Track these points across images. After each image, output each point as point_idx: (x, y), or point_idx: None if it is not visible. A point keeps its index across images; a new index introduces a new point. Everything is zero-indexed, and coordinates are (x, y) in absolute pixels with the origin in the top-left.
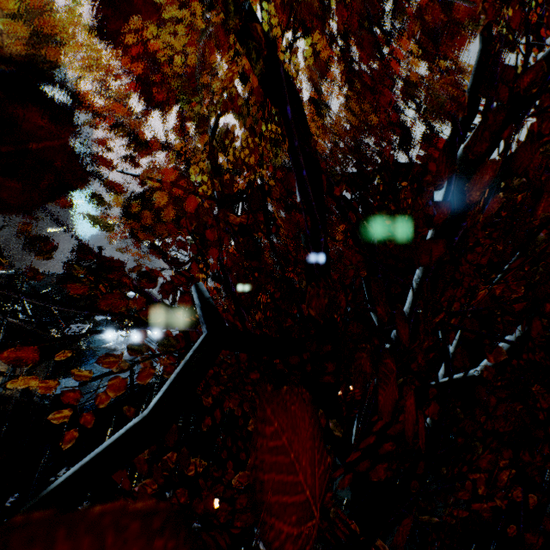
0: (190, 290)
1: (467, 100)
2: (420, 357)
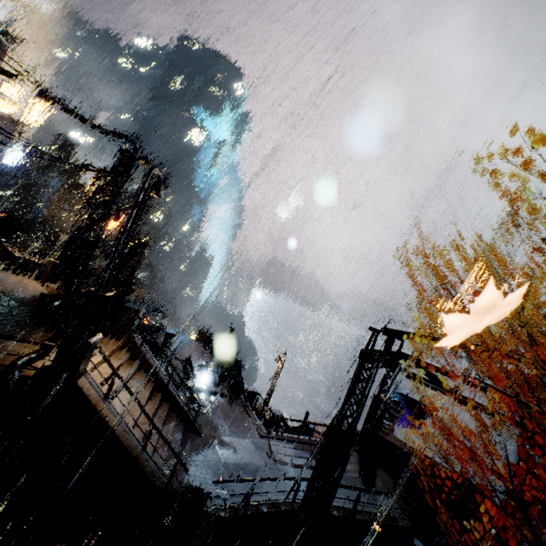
0: (340, 423)
1: None
2: None
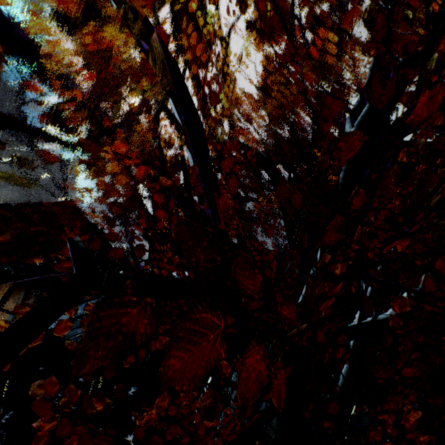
0: (157, 244)
1: (370, 77)
2: (332, 302)
